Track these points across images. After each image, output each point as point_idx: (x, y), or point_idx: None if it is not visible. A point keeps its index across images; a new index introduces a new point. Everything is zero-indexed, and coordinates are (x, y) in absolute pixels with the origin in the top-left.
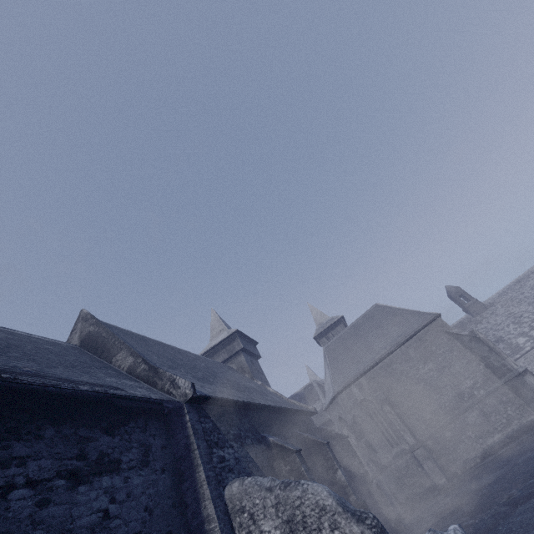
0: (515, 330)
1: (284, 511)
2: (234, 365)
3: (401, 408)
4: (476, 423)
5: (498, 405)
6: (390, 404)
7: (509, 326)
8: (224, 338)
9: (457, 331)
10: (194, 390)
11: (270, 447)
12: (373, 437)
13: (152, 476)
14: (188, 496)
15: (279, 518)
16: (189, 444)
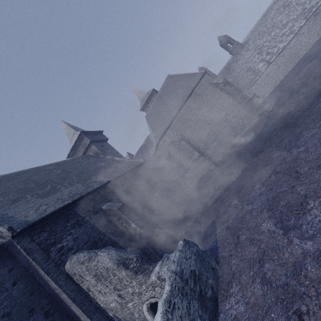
0: (258, 59)
1: (92, 272)
2: (91, 153)
3: (191, 139)
4: (228, 134)
5: (239, 121)
6: (185, 139)
7: (255, 57)
8: (75, 140)
9: (216, 81)
10: (13, 230)
11: (105, 211)
12: (180, 158)
13: (3, 295)
14: (41, 282)
15: (91, 275)
16: (28, 260)
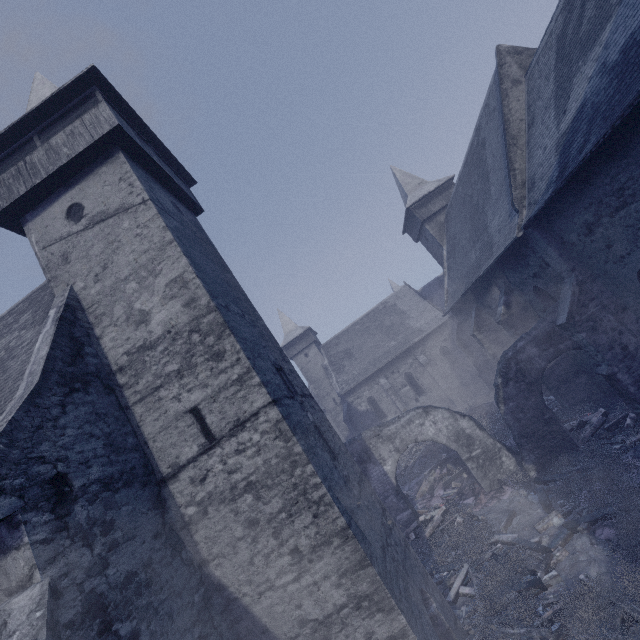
0: None
1: None
2: None
3: None
4: None
5: None
6: None
7: None
8: (439, 184)
9: None
10: None
11: None
12: None
13: None
14: None
15: None
16: None
